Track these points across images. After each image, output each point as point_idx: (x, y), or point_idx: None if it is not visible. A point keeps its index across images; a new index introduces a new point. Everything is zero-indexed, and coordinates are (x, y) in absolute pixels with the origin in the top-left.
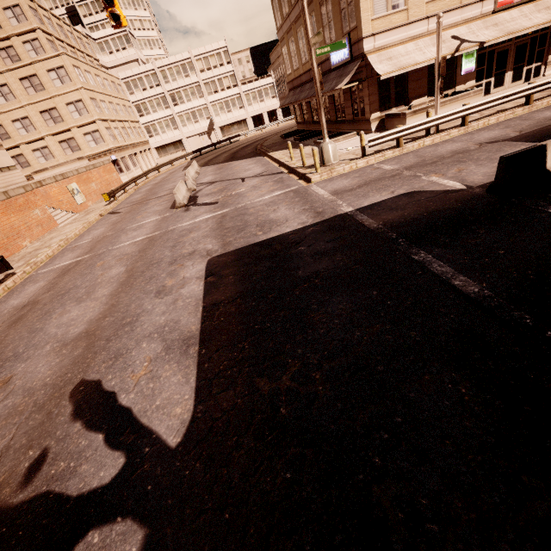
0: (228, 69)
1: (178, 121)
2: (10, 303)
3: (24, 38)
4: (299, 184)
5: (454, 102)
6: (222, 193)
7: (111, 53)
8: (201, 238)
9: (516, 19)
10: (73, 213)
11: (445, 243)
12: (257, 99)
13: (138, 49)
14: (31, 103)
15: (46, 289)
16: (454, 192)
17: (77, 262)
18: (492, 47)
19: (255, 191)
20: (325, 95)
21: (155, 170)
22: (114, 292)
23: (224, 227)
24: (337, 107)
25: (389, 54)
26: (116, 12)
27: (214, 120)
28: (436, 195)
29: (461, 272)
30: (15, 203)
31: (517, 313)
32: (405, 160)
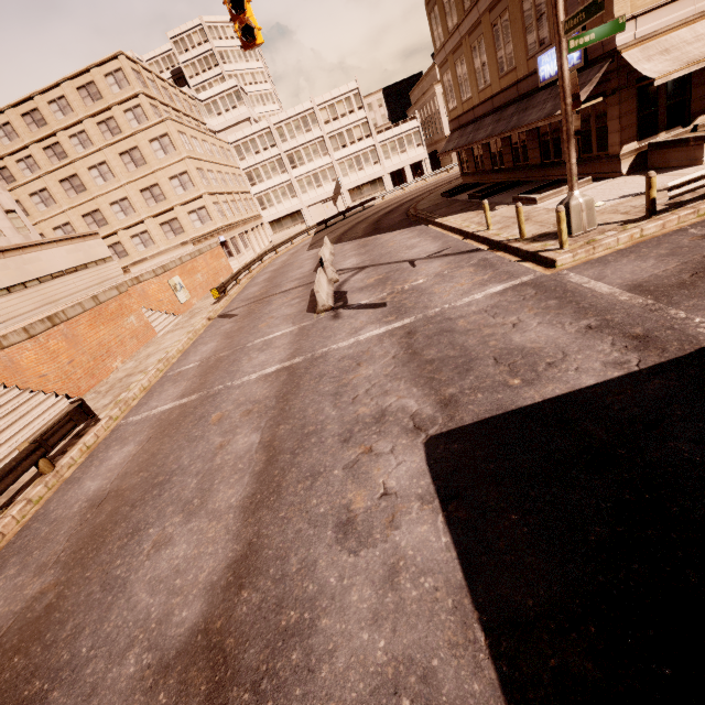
0: (360, 116)
1: (297, 187)
2: (85, 487)
3: (126, 106)
4: (533, 271)
5: None
6: (386, 286)
7: (219, 115)
8: (383, 379)
9: None
10: (175, 315)
11: None
12: (397, 150)
13: (249, 106)
14: (131, 181)
15: (136, 464)
16: None
17: (181, 407)
18: None
19: (447, 284)
20: (534, 126)
21: (272, 252)
22: (249, 502)
23: (422, 359)
24: (543, 143)
25: (663, 45)
26: (248, 23)
27: (342, 181)
28: None
29: None
30: (106, 310)
31: None
32: None
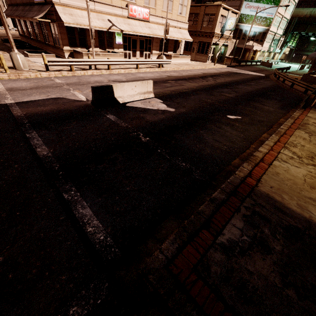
0: None
1: None
2: None
3: None
4: None
5: (110, 56)
6: None
7: None
8: None
9: (137, 26)
10: None
11: (51, 128)
12: None
13: None
14: None
15: None
16: (79, 101)
17: None
18: (130, 35)
19: None
20: (29, 19)
21: None
22: None
23: None
24: (44, 33)
25: (71, 11)
26: None
27: None
28: (69, 102)
29: (46, 144)
30: None
31: (55, 164)
32: (70, 79)
